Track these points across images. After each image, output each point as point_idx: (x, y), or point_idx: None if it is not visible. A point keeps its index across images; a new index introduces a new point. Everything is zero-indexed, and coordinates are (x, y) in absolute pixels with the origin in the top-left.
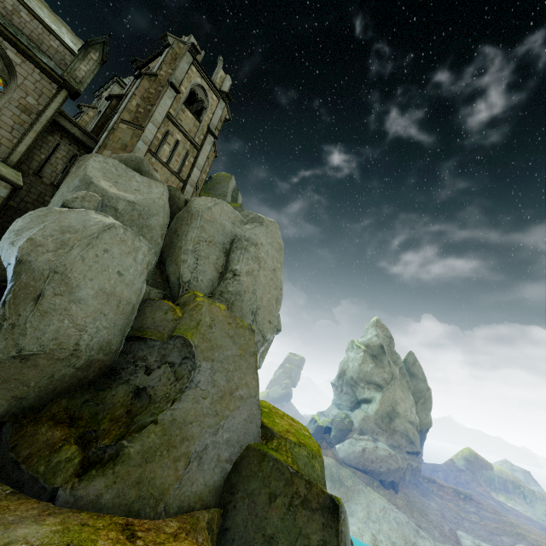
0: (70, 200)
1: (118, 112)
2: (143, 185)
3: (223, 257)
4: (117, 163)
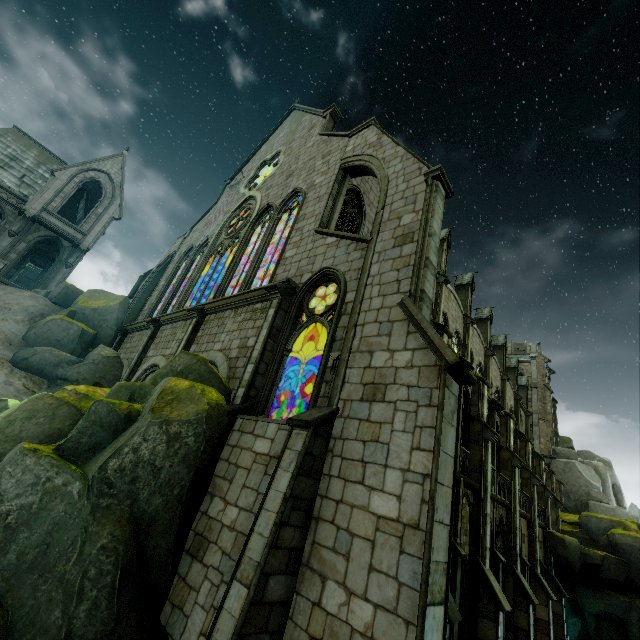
0: (601, 498)
1: (533, 411)
2: (588, 471)
3: (613, 496)
4: (577, 462)
